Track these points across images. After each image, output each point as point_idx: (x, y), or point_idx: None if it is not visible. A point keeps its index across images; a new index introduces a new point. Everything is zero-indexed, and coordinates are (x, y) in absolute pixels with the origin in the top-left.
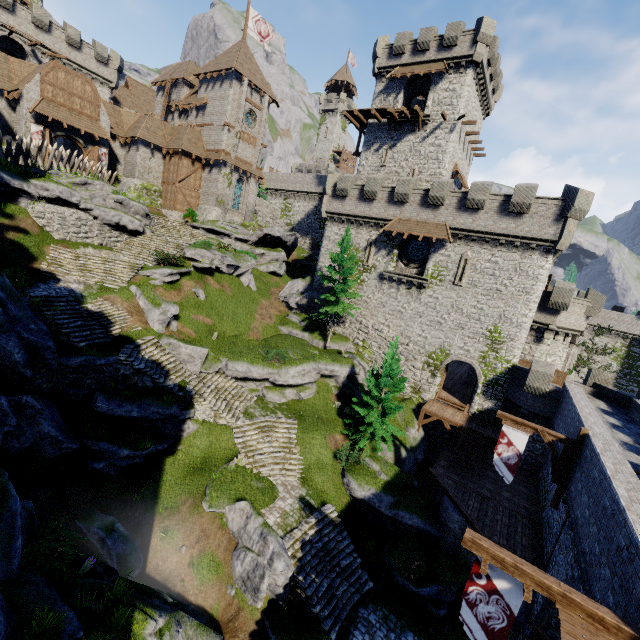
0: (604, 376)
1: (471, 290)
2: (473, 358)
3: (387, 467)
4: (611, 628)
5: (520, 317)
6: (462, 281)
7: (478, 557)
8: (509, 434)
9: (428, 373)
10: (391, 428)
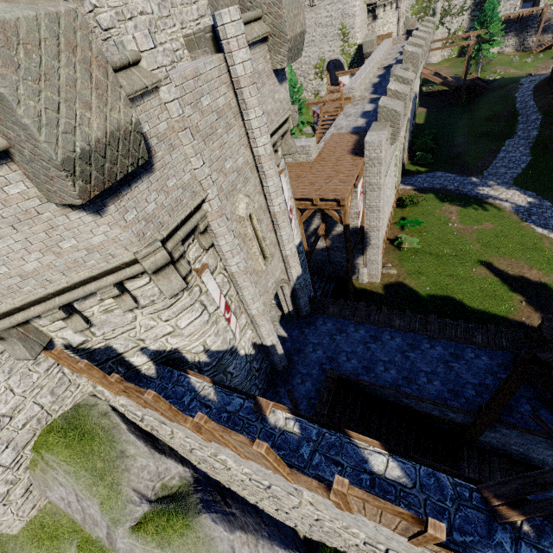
0: (411, 23)
1: (321, 5)
2: (337, 54)
3: (309, 135)
4: (336, 101)
5: (352, 9)
6: (314, 1)
7: (312, 109)
8: (342, 81)
9: (319, 80)
10: (305, 117)
